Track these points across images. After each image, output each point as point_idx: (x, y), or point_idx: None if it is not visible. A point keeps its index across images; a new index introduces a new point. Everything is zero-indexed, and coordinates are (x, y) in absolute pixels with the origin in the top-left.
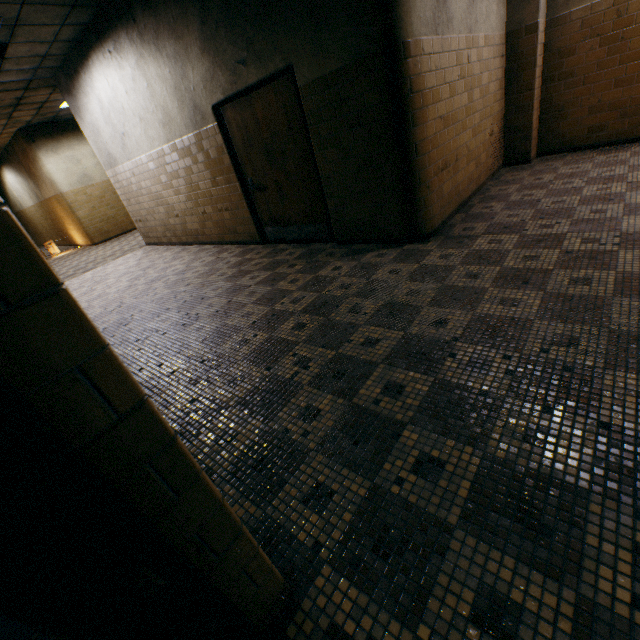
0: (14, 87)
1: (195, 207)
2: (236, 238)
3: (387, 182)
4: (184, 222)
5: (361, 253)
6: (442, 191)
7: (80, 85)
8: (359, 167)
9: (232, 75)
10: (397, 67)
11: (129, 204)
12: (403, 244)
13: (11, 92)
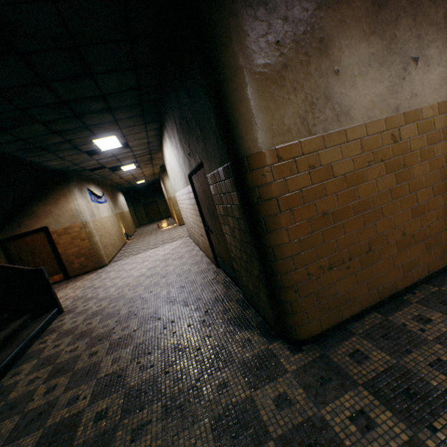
0: (144, 154)
1: (195, 227)
2: (208, 255)
3: (256, 271)
4: (194, 232)
5: (240, 326)
6: (333, 290)
7: (164, 153)
8: (240, 247)
9: (188, 161)
10: (243, 177)
11: (181, 212)
12: (278, 336)
13: (144, 156)
